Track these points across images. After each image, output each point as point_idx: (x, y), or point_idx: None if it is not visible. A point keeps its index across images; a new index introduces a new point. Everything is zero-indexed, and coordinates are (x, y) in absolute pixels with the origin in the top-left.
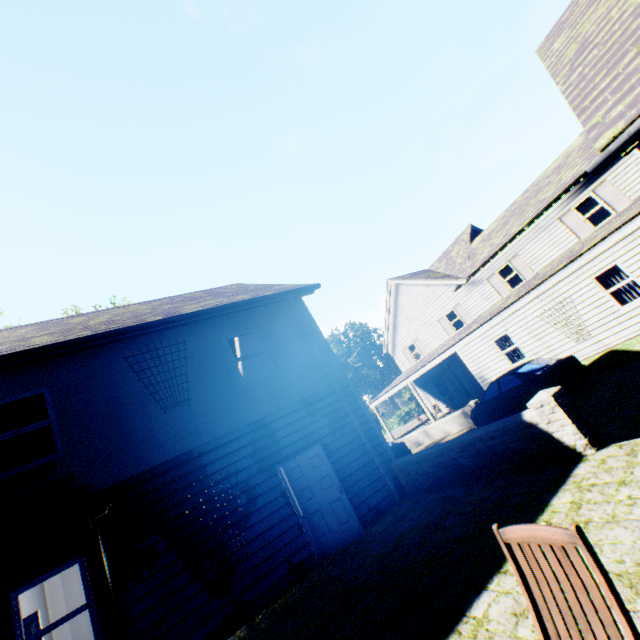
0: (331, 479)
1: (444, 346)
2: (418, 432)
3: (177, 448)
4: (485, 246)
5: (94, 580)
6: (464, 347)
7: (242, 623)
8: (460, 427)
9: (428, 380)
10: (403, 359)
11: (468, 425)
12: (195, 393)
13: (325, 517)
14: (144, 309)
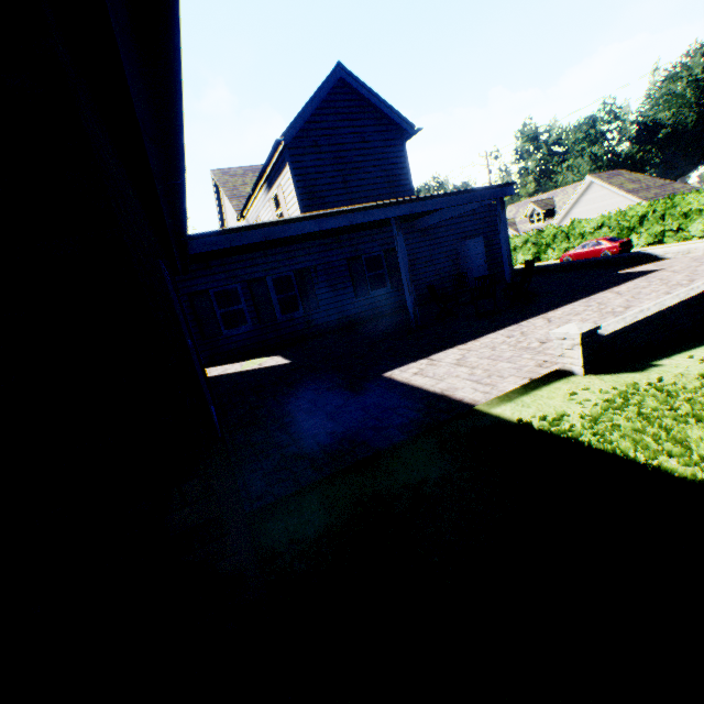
0: None
1: None
2: None
3: None
4: None
5: None
6: None
7: None
8: None
9: None
10: None
11: None
12: None
13: None
14: None
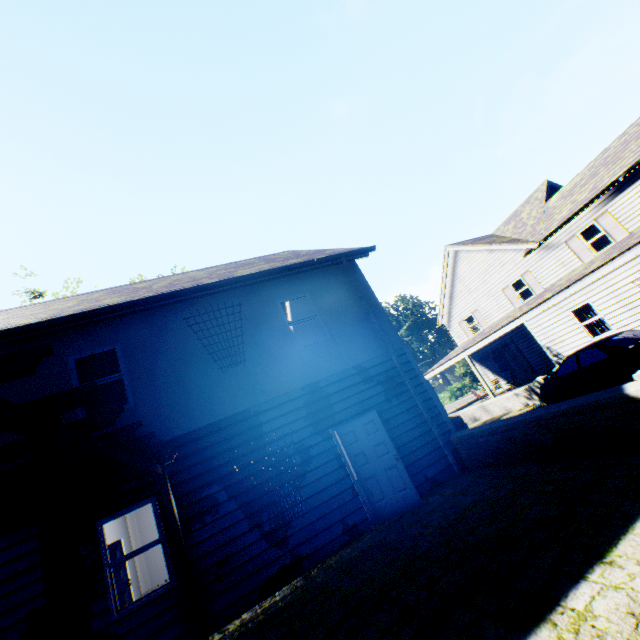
0: (386, 446)
1: (509, 317)
2: (475, 407)
3: (235, 406)
4: (565, 204)
5: (165, 519)
6: (533, 318)
7: (298, 574)
8: (524, 404)
9: (487, 354)
10: (459, 332)
11: (534, 402)
12: (250, 355)
13: (380, 483)
14: (201, 275)
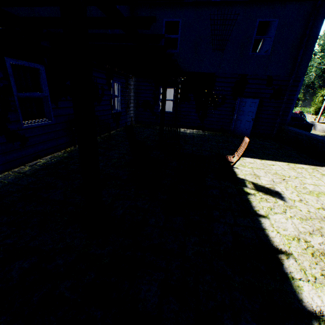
0: (252, 114)
1: None
2: None
3: (210, 69)
4: None
5: (175, 96)
6: None
7: (202, 130)
8: None
9: None
10: None
11: None
12: (227, 48)
13: (241, 124)
14: None
